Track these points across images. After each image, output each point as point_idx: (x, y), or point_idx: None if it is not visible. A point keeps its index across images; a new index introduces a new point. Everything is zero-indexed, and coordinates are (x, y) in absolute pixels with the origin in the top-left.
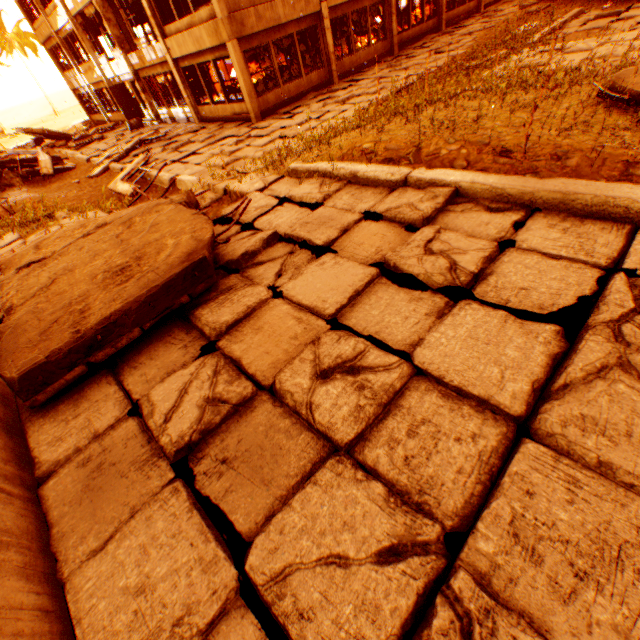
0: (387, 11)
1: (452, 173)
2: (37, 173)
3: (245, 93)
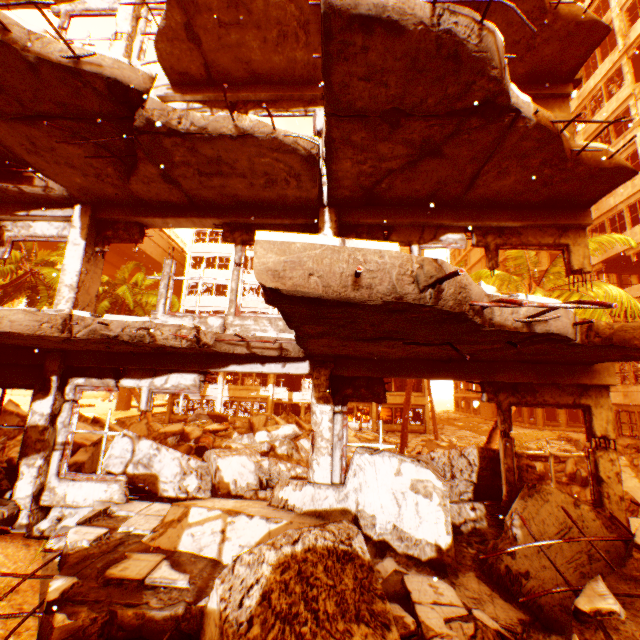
0: None
1: None
2: None
3: (427, 421)
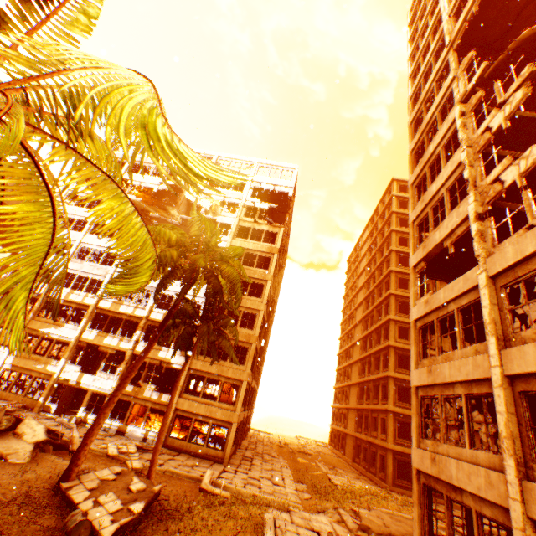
0: (243, 425)
1: None
2: (53, 443)
3: (230, 447)
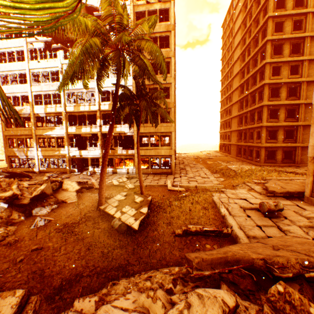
0: None
1: (296, 178)
2: (85, 187)
3: (173, 166)
